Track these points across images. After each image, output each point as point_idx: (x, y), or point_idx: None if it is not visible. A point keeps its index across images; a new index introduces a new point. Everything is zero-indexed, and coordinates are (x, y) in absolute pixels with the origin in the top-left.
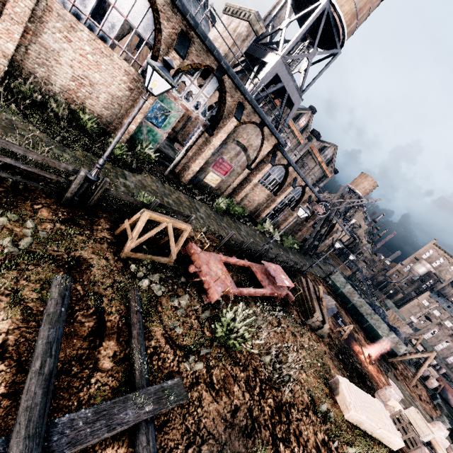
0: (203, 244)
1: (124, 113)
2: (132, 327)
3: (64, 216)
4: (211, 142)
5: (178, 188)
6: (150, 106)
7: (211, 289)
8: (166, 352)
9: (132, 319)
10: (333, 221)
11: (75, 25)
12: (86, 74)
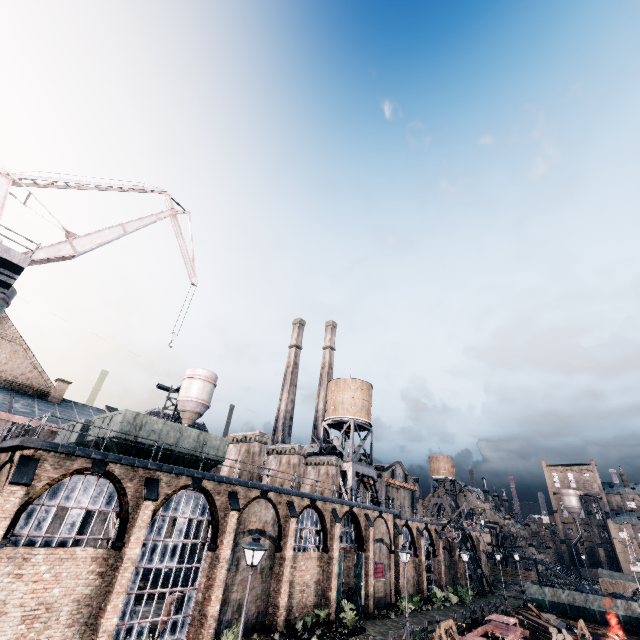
0: None
1: (324, 588)
2: None
3: None
4: (369, 557)
5: (380, 620)
6: (337, 568)
7: None
8: None
9: None
10: (467, 534)
11: (296, 555)
12: (304, 581)
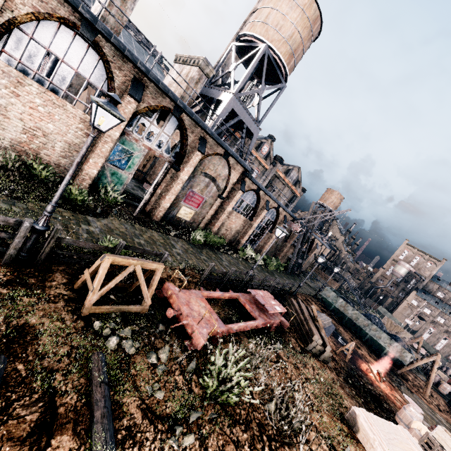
0: (182, 282)
1: (84, 159)
2: (94, 407)
3: (6, 278)
4: (179, 177)
5: (149, 227)
6: (110, 149)
7: (195, 333)
8: (144, 430)
9: (95, 395)
10: (311, 237)
11: (22, 80)
12: (39, 126)
